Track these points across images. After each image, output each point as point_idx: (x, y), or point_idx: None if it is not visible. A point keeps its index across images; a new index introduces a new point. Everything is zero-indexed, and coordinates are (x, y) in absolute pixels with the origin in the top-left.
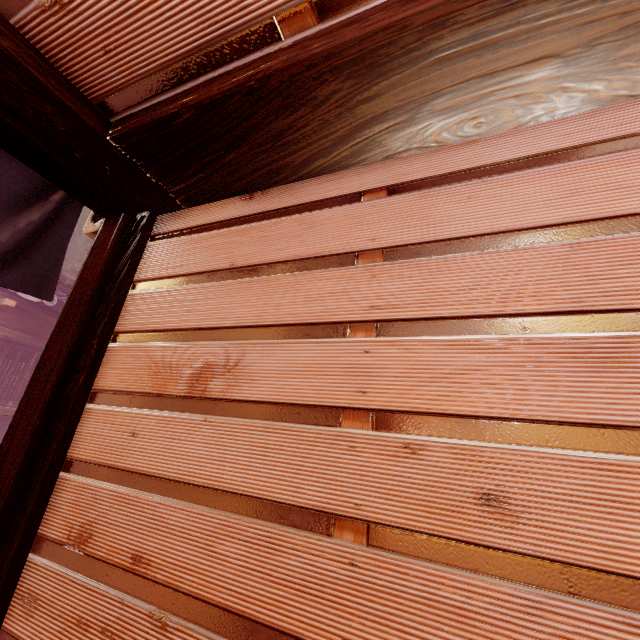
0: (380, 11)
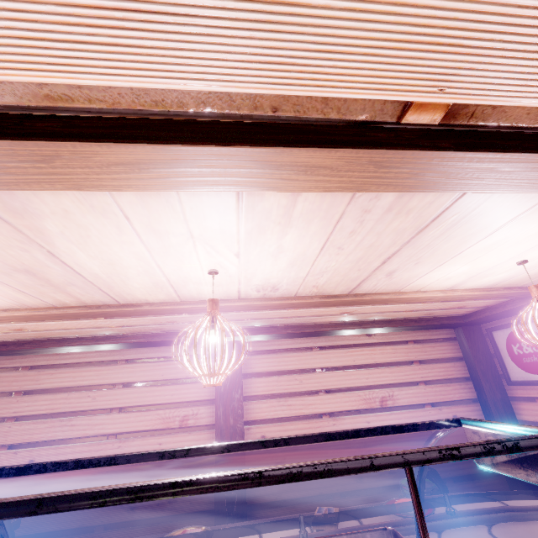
0: (13, 345)
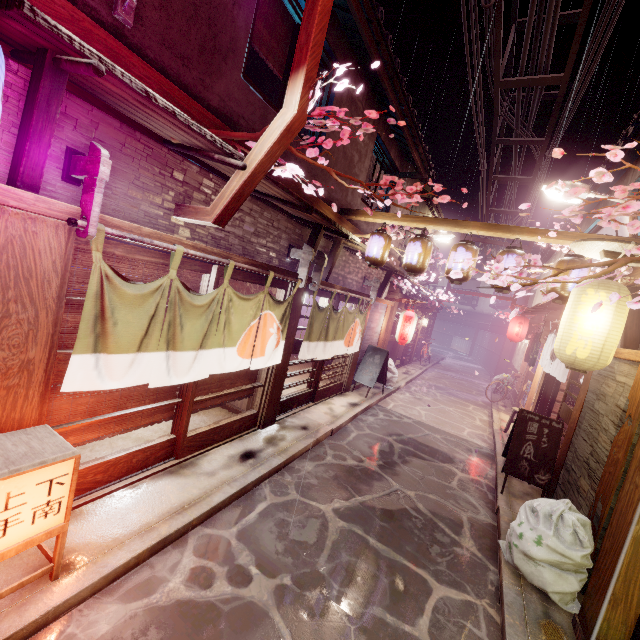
0: None
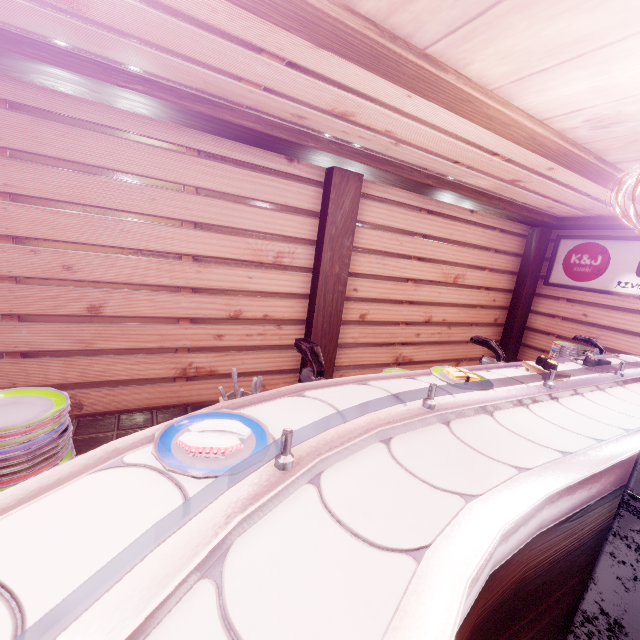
0: None
